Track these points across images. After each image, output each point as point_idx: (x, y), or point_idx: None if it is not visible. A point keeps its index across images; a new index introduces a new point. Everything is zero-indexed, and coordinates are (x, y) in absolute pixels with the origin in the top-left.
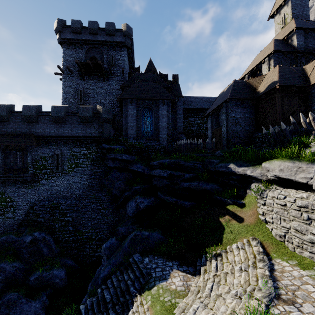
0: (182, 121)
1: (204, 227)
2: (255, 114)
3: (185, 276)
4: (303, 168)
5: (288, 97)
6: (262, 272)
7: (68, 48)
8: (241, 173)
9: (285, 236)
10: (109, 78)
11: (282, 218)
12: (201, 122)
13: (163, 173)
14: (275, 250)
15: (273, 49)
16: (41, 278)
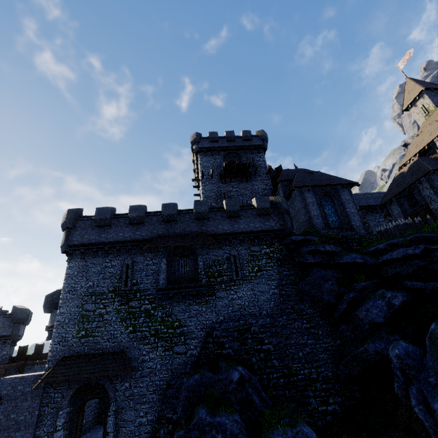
0: None
1: None
2: None
3: None
4: None
5: None
6: None
7: (205, 156)
8: None
9: None
10: (252, 179)
11: None
12: None
13: (413, 251)
14: None
15: None
16: None
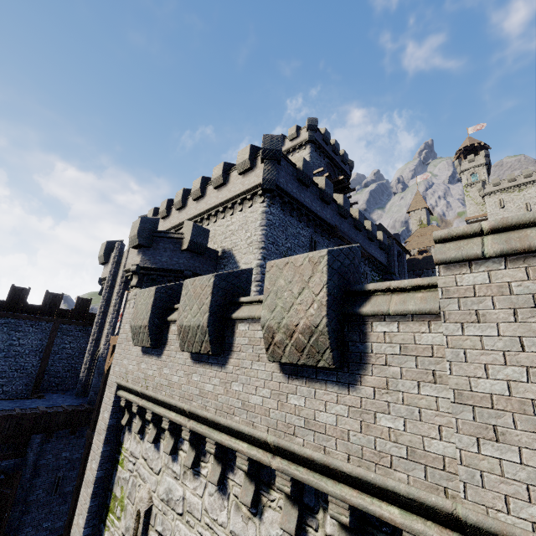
0: None
1: None
2: None
3: None
4: None
5: None
6: None
7: (315, 151)
8: None
9: None
10: None
11: None
12: None
13: None
14: None
15: None
16: None
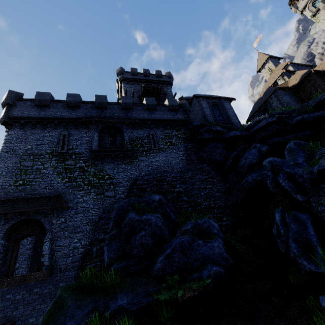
0: None
1: None
2: (297, 98)
3: None
4: None
5: (320, 78)
6: None
7: (128, 84)
8: None
9: None
10: (163, 102)
11: None
12: None
13: (272, 119)
14: None
15: (284, 69)
16: (198, 226)
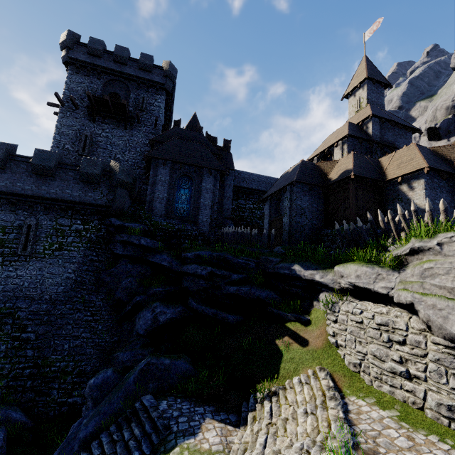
0: (230, 202)
1: (255, 352)
2: (324, 205)
3: (224, 429)
4: (383, 275)
5: (363, 190)
6: (335, 414)
7: (77, 73)
8: (309, 277)
9: (361, 365)
10: (134, 127)
11: (357, 339)
12: (254, 207)
13: (201, 271)
14: (349, 384)
15: (348, 133)
16: None
